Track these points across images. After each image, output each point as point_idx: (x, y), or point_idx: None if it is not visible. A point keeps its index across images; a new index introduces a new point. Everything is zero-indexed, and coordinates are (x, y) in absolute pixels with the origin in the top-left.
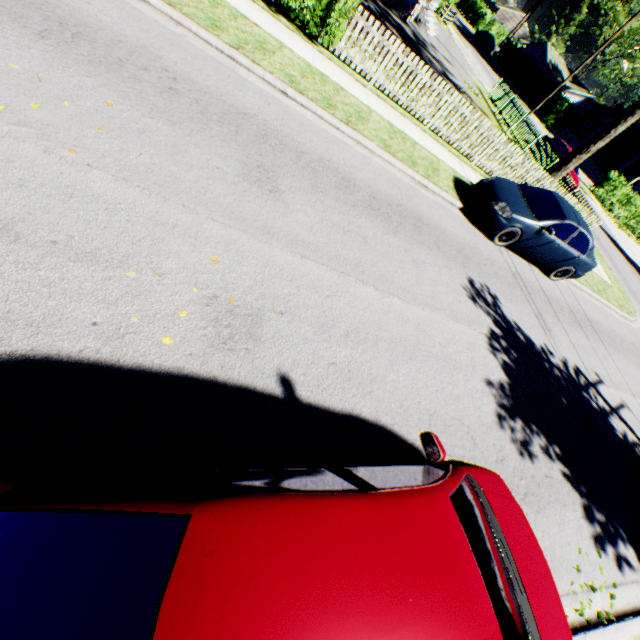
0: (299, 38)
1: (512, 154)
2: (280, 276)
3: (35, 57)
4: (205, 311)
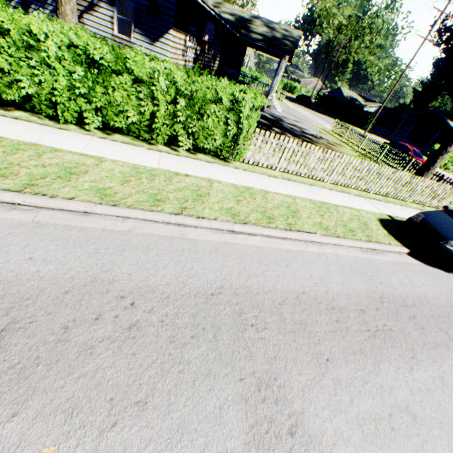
0: (218, 165)
1: (400, 177)
2: None
3: None
4: None
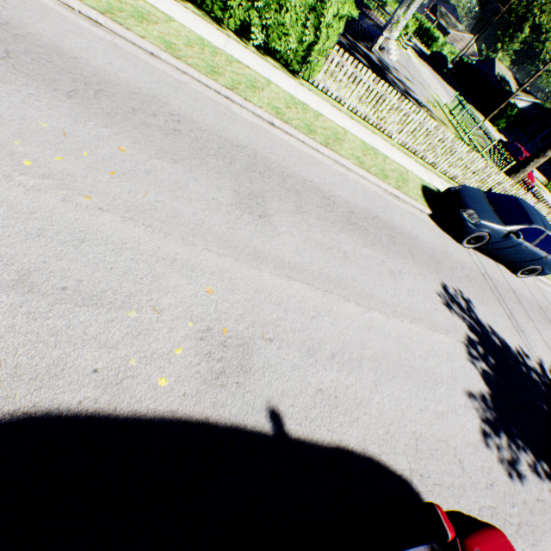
0: (283, 74)
1: (474, 161)
2: (269, 300)
3: (62, 114)
4: (199, 345)
